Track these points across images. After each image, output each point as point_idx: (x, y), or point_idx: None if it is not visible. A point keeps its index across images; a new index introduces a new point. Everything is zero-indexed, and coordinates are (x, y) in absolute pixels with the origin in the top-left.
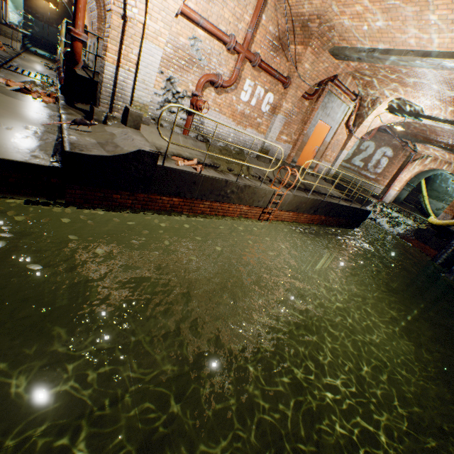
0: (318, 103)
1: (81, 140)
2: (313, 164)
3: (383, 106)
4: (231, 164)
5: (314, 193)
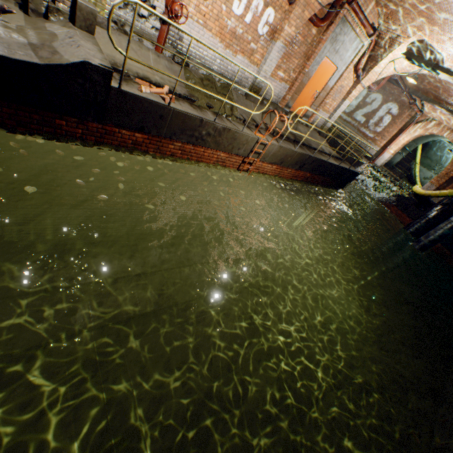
0: (328, 34)
1: (4, 36)
2: (309, 113)
3: (401, 48)
4: (212, 100)
5: (304, 146)
